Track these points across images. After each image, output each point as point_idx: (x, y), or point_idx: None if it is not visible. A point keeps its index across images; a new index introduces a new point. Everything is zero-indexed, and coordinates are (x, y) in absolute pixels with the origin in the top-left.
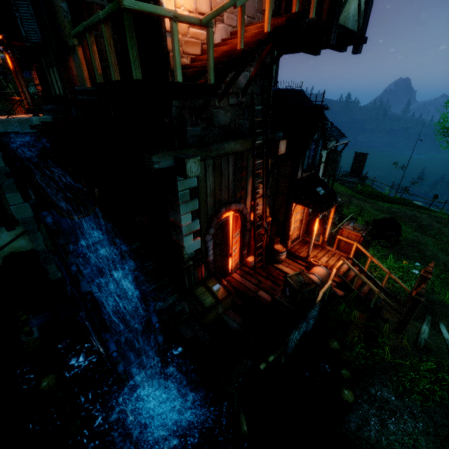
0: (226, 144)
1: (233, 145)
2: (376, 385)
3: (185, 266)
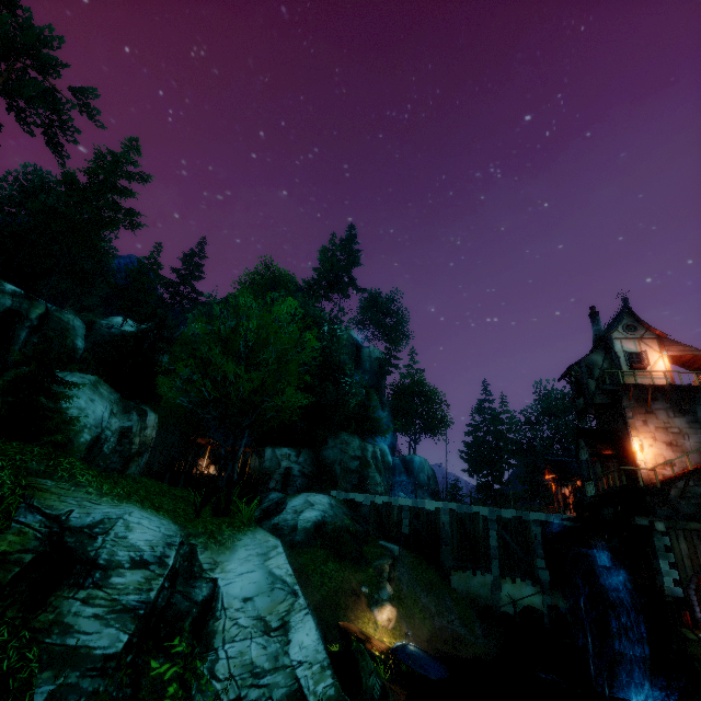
0: (690, 523)
1: (698, 525)
2: None
3: (666, 599)
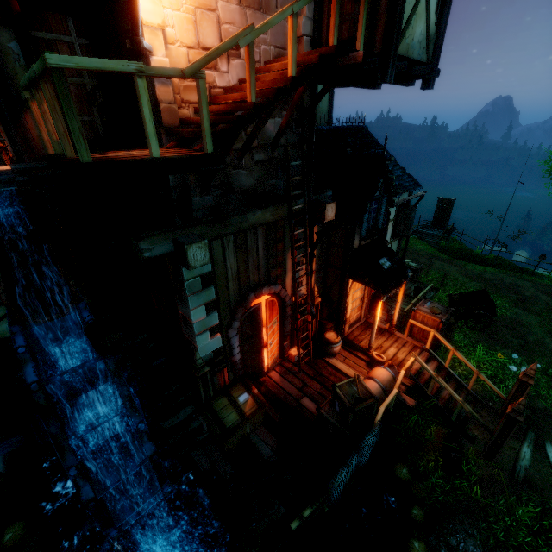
0: (250, 214)
1: (261, 214)
2: (458, 533)
3: (198, 375)
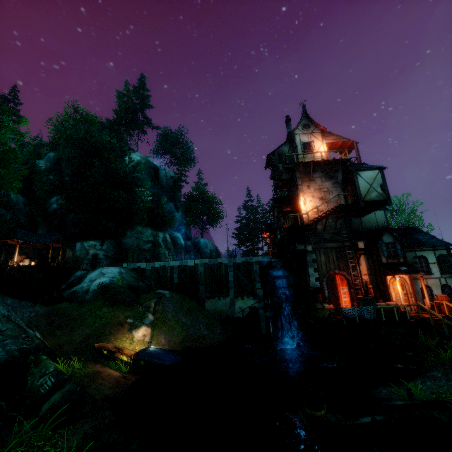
0: (327, 244)
1: (331, 244)
2: (432, 371)
3: (310, 289)
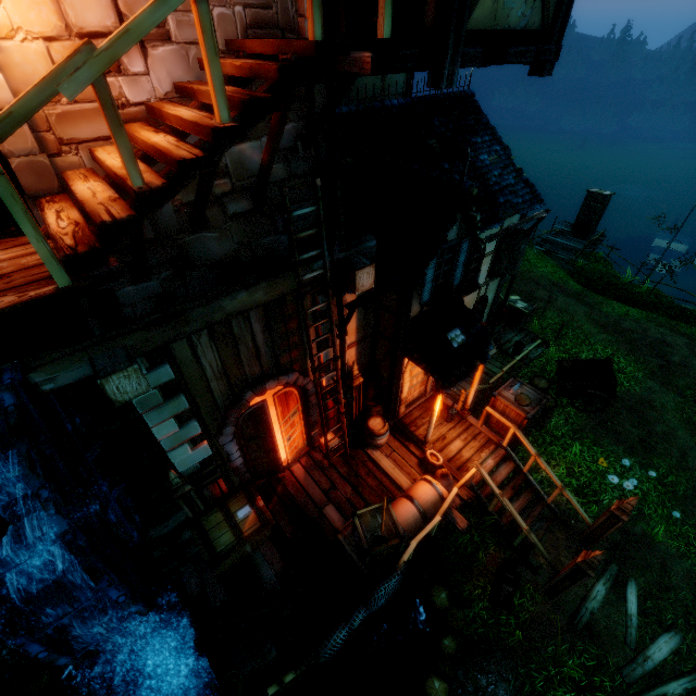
0: (226, 300)
1: (247, 296)
2: (491, 674)
3: (176, 496)
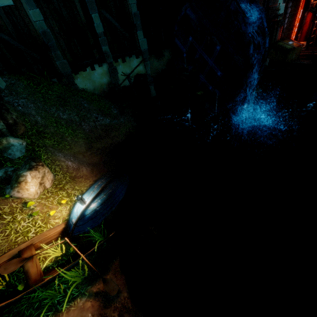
0: None
1: None
2: None
3: (277, 20)
